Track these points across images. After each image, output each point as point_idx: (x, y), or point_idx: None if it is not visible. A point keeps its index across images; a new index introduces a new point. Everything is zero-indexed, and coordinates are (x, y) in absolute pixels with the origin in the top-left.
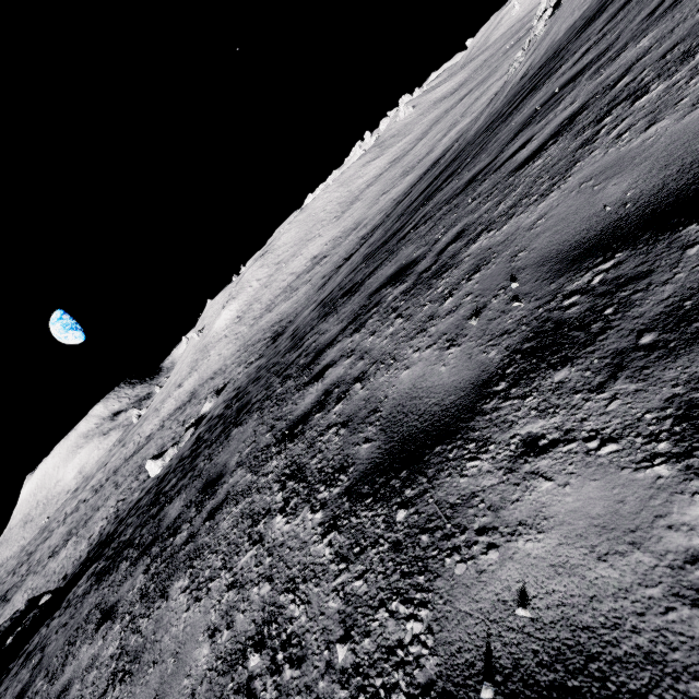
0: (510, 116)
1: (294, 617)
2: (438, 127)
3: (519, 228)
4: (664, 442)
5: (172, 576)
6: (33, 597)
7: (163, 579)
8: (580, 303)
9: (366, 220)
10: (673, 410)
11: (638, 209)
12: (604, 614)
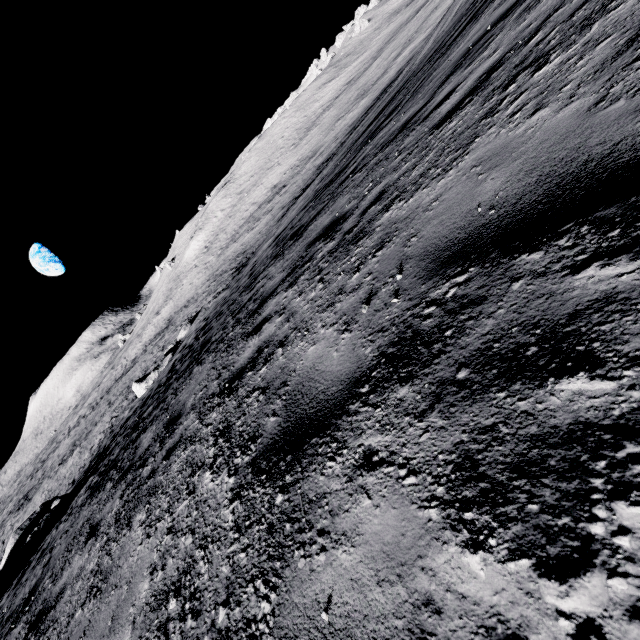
0: (449, 49)
1: (201, 573)
2: (393, 44)
3: (419, 206)
4: (442, 487)
5: (136, 507)
6: (46, 502)
7: (130, 508)
8: (434, 315)
9: (322, 147)
10: (456, 456)
11: (498, 218)
12: (368, 633)
